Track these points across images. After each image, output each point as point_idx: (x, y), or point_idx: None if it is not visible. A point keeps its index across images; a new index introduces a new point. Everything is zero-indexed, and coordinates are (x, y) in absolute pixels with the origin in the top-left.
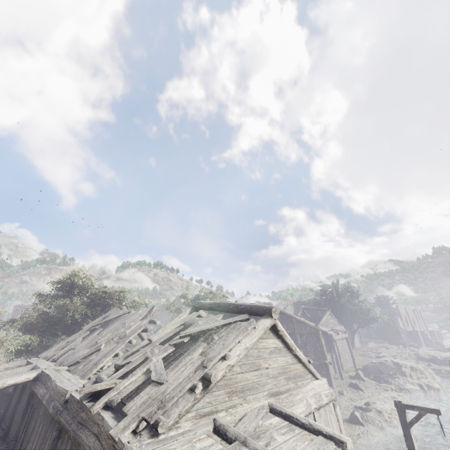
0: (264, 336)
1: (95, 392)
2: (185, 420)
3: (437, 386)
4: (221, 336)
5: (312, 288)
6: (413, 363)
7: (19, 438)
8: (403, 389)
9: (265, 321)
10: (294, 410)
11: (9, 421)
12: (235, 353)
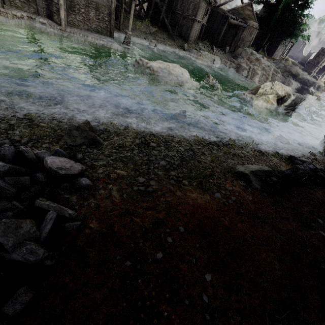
0: None
1: None
2: None
3: (259, 72)
4: None
5: None
6: (269, 64)
7: None
8: (239, 65)
9: None
10: None
11: None
12: None
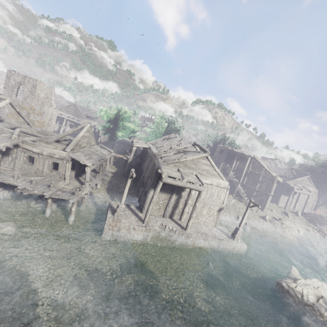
0: (202, 158)
1: (158, 154)
2: (172, 165)
3: None
4: (189, 153)
5: (314, 159)
6: None
7: (144, 159)
8: (321, 231)
9: (203, 154)
10: (205, 180)
11: (142, 156)
12: (188, 158)
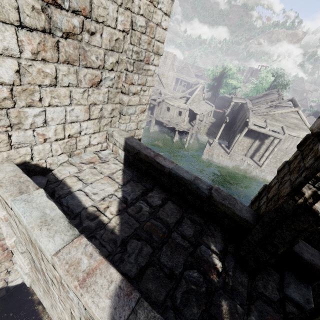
0: (291, 112)
1: (251, 108)
2: (260, 116)
3: None
4: (280, 108)
5: None
6: None
7: (239, 113)
8: None
9: (293, 109)
10: (291, 133)
11: (238, 110)
12: (277, 112)
